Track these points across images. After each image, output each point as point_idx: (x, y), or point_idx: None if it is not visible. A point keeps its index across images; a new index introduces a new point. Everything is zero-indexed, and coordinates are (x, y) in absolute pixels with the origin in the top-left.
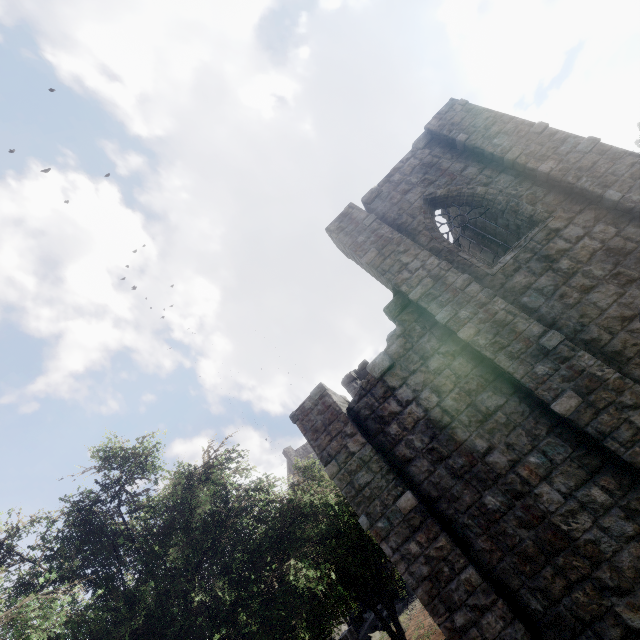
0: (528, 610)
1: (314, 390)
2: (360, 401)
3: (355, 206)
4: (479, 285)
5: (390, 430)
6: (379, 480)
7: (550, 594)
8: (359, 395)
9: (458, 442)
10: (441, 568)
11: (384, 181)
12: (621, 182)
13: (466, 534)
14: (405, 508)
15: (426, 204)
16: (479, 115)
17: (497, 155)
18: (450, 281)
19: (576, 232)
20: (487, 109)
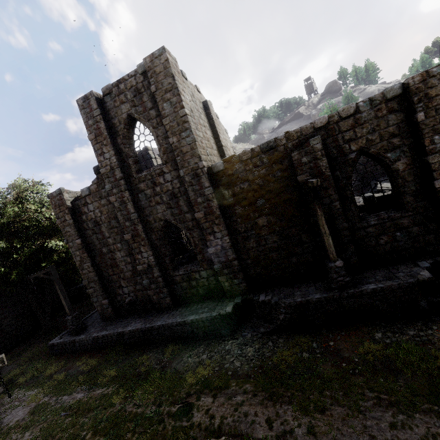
0: (103, 275)
1: (57, 190)
2: (76, 202)
3: (93, 96)
4: (124, 182)
5: (83, 217)
6: (73, 232)
7: (109, 274)
8: (76, 199)
9: (101, 231)
10: (84, 260)
11: (116, 84)
12: (188, 169)
13: (95, 255)
14: (78, 243)
15: (128, 119)
16: (167, 77)
17: (161, 115)
18: (116, 173)
19: (169, 178)
20: (172, 76)
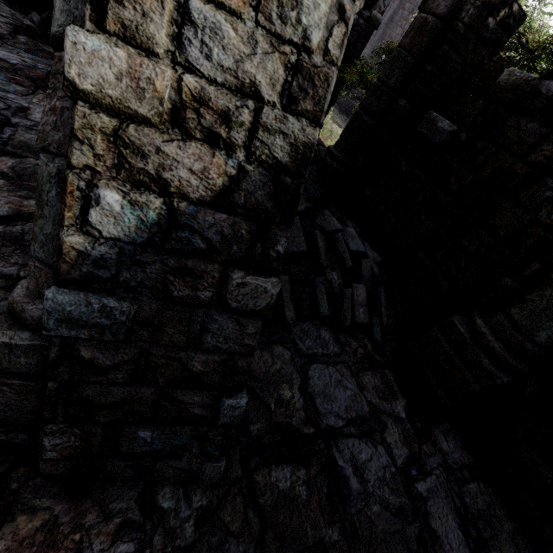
0: None
1: None
2: None
3: None
4: None
5: None
6: None
7: None
8: None
9: None
10: None
11: None
12: None
13: None
14: None
15: None
16: None
17: None
18: None
19: None
20: None
